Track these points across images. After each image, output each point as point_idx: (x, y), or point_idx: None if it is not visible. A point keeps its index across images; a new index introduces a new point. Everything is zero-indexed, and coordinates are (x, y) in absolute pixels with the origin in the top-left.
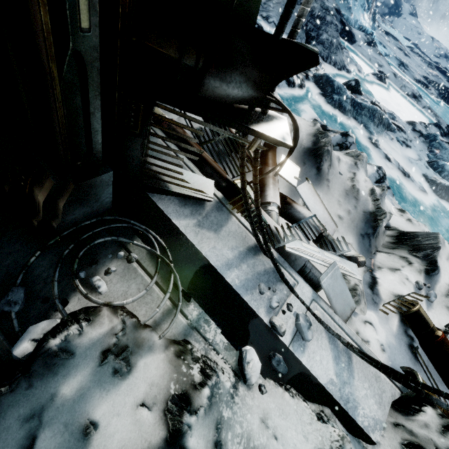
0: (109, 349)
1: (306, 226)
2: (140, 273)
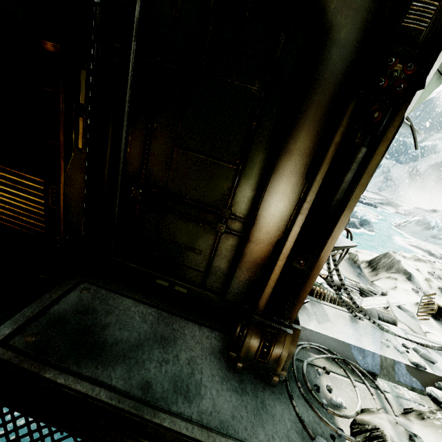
0: (408, 434)
1: (347, 287)
2: (339, 377)
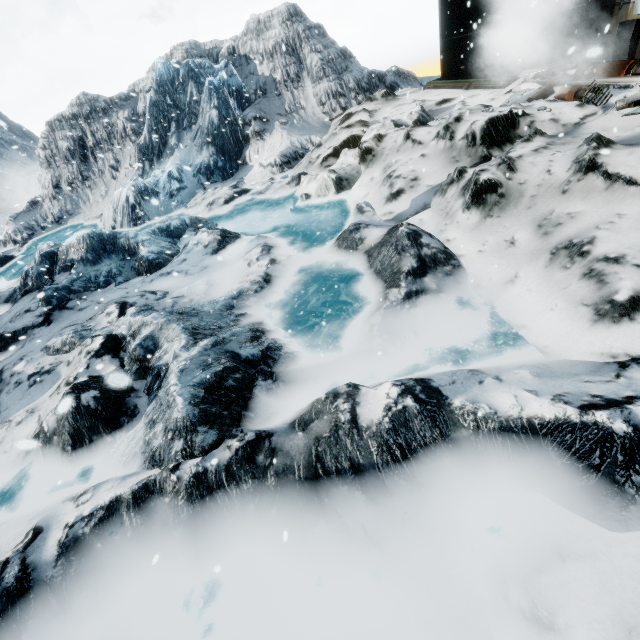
0: None
1: None
2: None
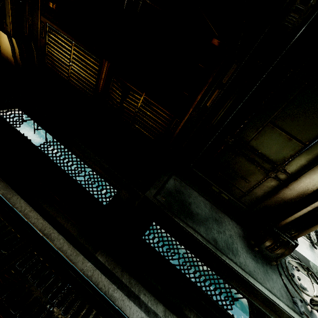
0: None
1: None
2: (303, 275)
